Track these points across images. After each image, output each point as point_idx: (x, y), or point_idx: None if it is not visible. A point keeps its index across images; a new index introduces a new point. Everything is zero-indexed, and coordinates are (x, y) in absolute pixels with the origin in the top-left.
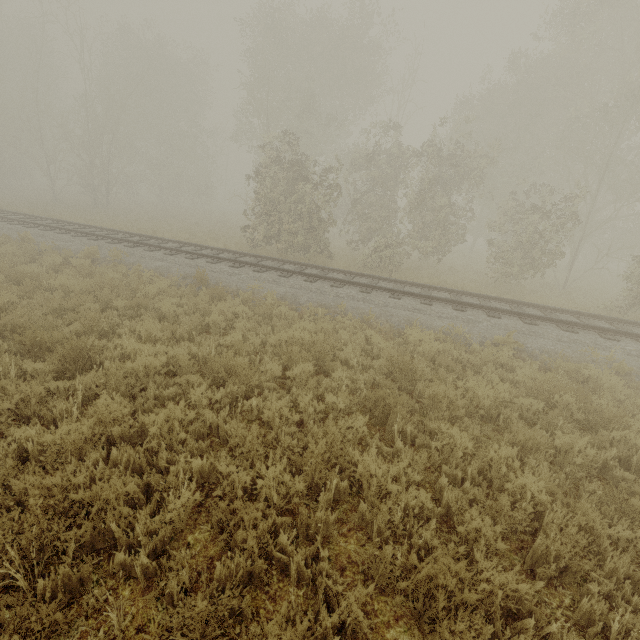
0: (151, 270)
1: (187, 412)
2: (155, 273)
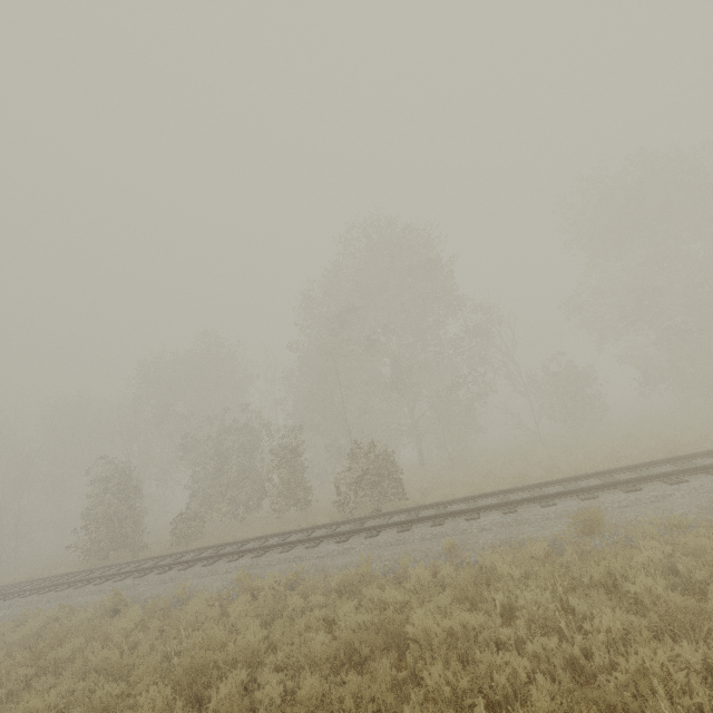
0: None
1: None
2: None
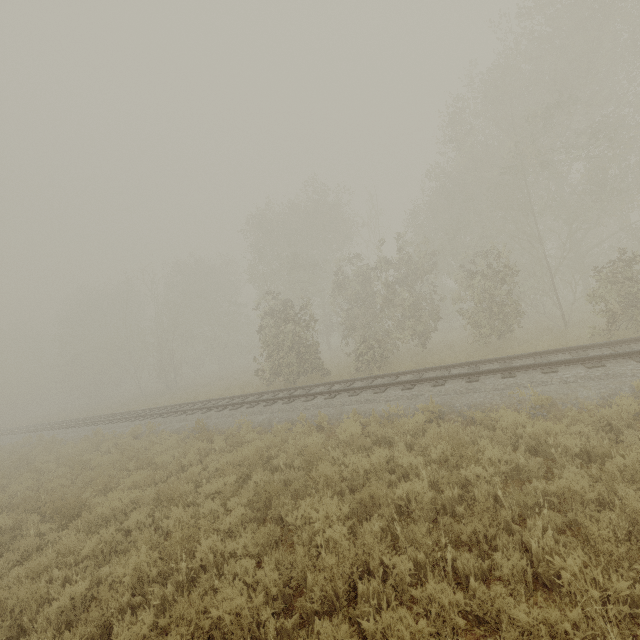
0: (167, 432)
1: (115, 534)
2: (171, 433)
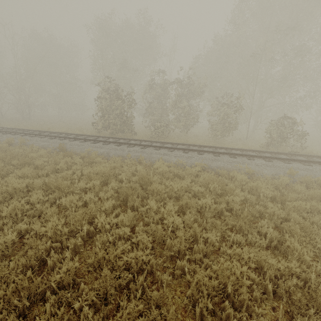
0: (37, 146)
1: (25, 205)
2: (40, 148)
